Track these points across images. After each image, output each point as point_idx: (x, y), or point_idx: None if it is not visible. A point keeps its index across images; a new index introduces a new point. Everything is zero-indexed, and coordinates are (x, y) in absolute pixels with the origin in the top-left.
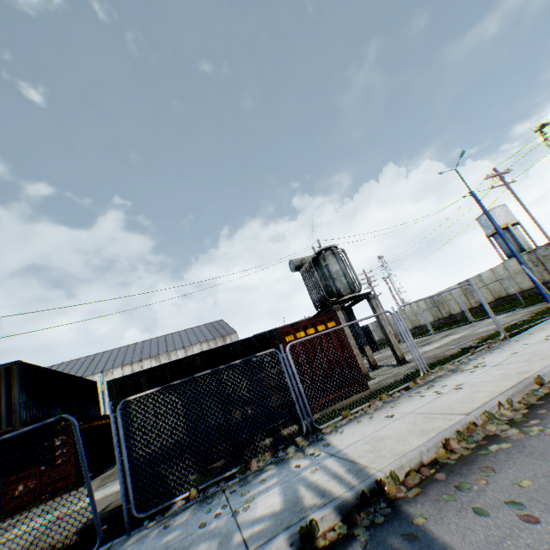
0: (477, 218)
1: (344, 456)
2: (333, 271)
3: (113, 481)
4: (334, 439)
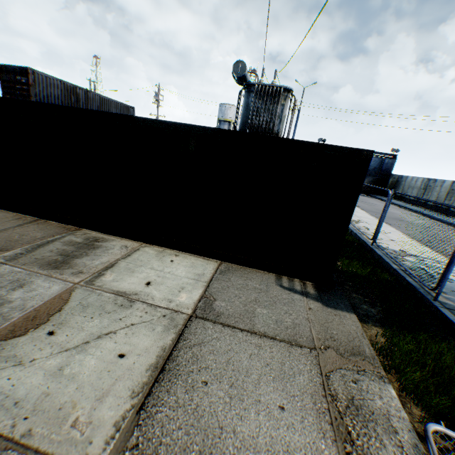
0: (222, 104)
1: (423, 257)
2: (285, 114)
3: (96, 259)
4: (388, 247)
